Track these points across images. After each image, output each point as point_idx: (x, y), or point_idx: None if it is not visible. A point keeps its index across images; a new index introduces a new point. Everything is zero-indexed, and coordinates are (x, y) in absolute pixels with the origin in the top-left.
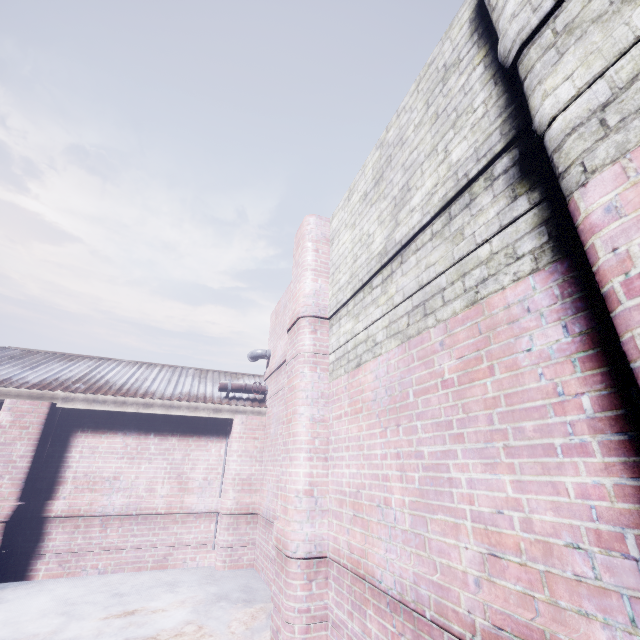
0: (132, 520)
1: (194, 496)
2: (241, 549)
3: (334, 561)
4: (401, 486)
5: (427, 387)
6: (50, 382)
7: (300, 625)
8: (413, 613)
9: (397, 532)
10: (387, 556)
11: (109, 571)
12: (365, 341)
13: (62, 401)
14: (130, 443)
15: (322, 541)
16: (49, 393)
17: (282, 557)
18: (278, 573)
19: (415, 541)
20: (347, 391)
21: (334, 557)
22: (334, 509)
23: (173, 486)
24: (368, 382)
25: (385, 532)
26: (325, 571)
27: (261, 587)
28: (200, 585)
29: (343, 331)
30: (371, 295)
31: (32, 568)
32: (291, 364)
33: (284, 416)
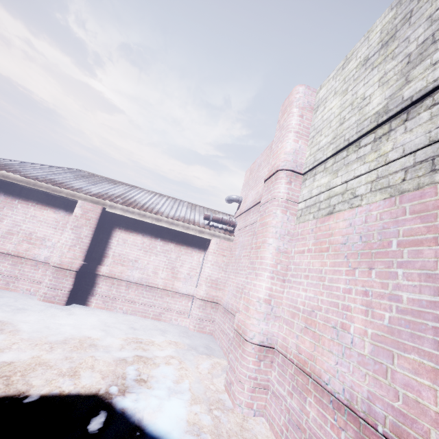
0: (143, 288)
1: (180, 283)
2: (206, 322)
3: (281, 353)
4: (364, 319)
5: (420, 239)
6: (103, 194)
7: (249, 386)
8: (359, 419)
9: (352, 353)
10: (338, 368)
11: (128, 313)
12: (342, 193)
13: (109, 207)
14: (146, 242)
15: (272, 337)
16: (102, 201)
17: (240, 338)
18: (235, 347)
19: (374, 367)
20: (313, 233)
21: (281, 350)
22: (286, 318)
23: (168, 274)
24: (339, 228)
25: (338, 349)
26: (271, 357)
27: (217, 349)
28: (179, 336)
29: (317, 184)
30: (357, 153)
31: (89, 300)
32: (265, 206)
33: (253, 243)
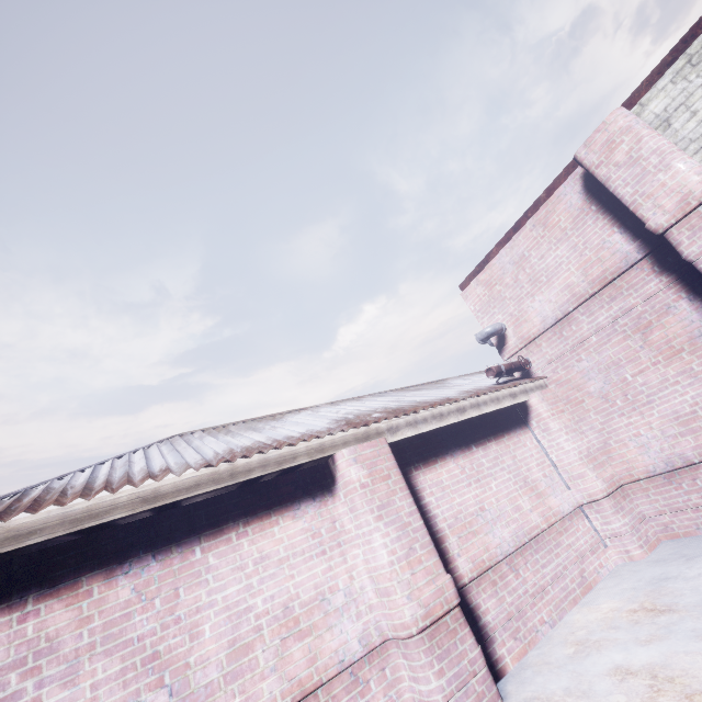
0: (529, 550)
1: (551, 498)
2: (640, 527)
3: None
4: None
5: None
6: (348, 421)
7: None
8: None
9: None
10: None
11: (556, 619)
12: None
13: (389, 434)
14: (463, 464)
15: None
16: (371, 429)
17: None
18: None
19: None
20: None
21: None
22: None
23: (529, 495)
24: None
25: None
26: None
27: None
28: (685, 566)
29: None
30: None
31: (495, 659)
32: None
33: None
